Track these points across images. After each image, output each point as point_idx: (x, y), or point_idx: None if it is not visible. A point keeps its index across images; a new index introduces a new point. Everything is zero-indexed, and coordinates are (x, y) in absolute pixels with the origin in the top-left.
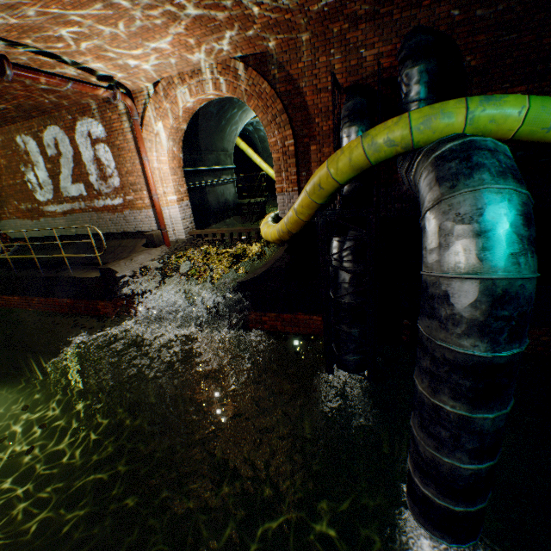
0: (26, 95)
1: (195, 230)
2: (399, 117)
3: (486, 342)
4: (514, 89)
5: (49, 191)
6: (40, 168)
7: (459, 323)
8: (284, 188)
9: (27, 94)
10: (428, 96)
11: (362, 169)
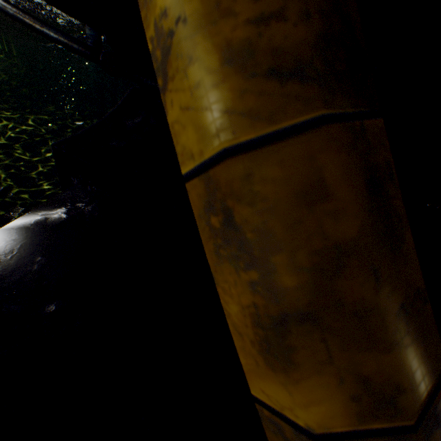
0: None
1: None
2: None
3: None
4: None
5: None
6: None
7: None
8: None
9: None
10: None
11: None
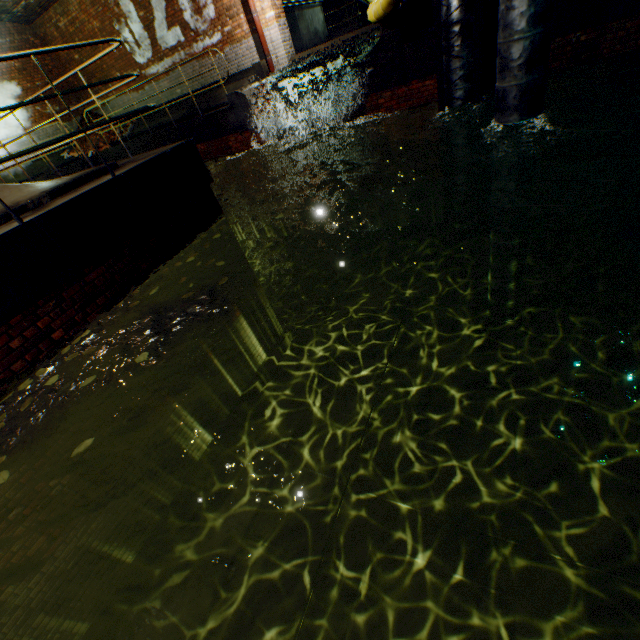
0: None
1: (296, 55)
2: None
3: None
4: None
5: (147, 49)
6: (133, 20)
7: None
8: None
9: None
10: None
11: None
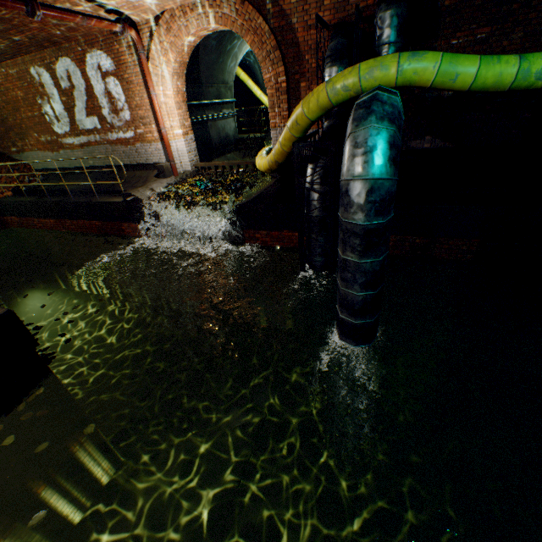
0: (40, 27)
1: (199, 163)
2: (353, 67)
3: (364, 216)
4: (480, 30)
5: (66, 124)
6: (55, 101)
7: (352, 206)
8: (277, 124)
9: (41, 26)
10: (396, 40)
11: (327, 109)
